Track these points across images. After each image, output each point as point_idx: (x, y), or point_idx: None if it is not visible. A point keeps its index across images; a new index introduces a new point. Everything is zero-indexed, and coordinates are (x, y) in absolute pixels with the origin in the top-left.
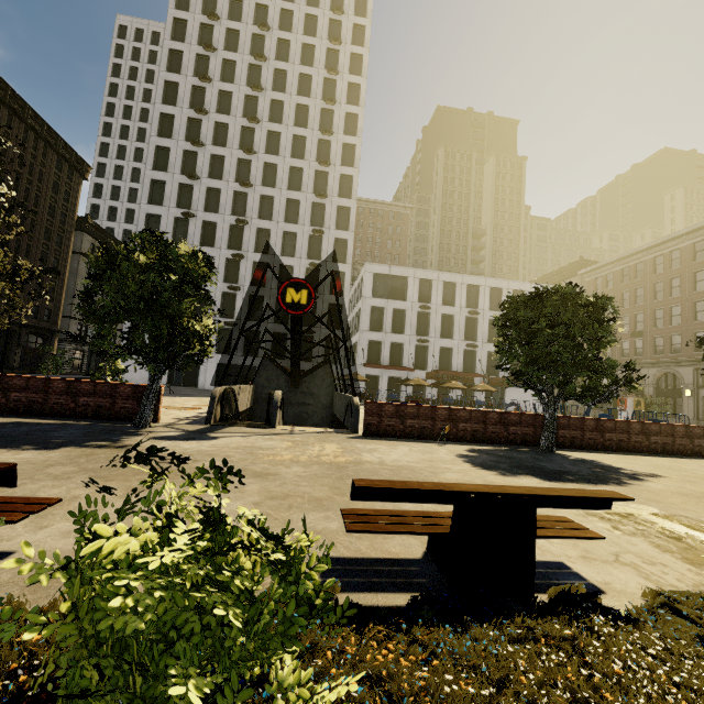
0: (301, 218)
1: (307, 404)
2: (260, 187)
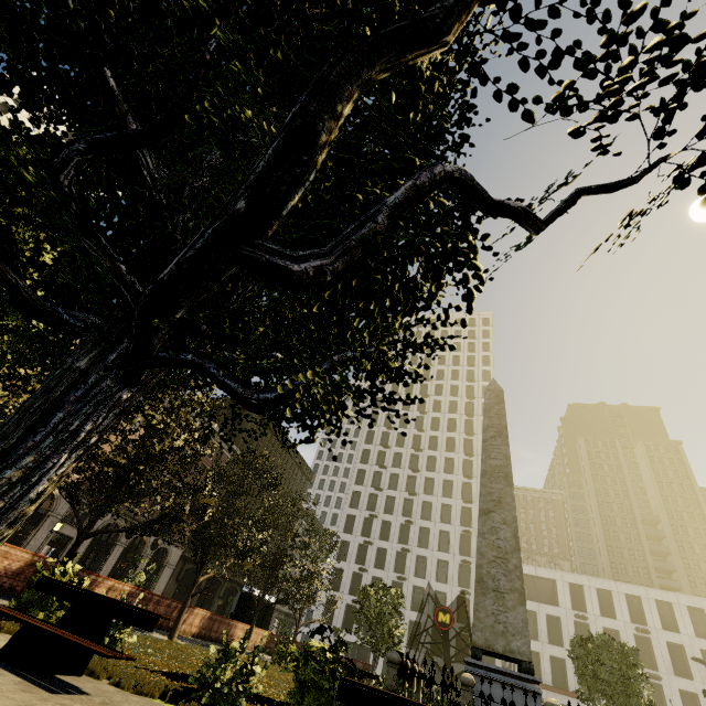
0: (453, 519)
1: None
2: (422, 495)
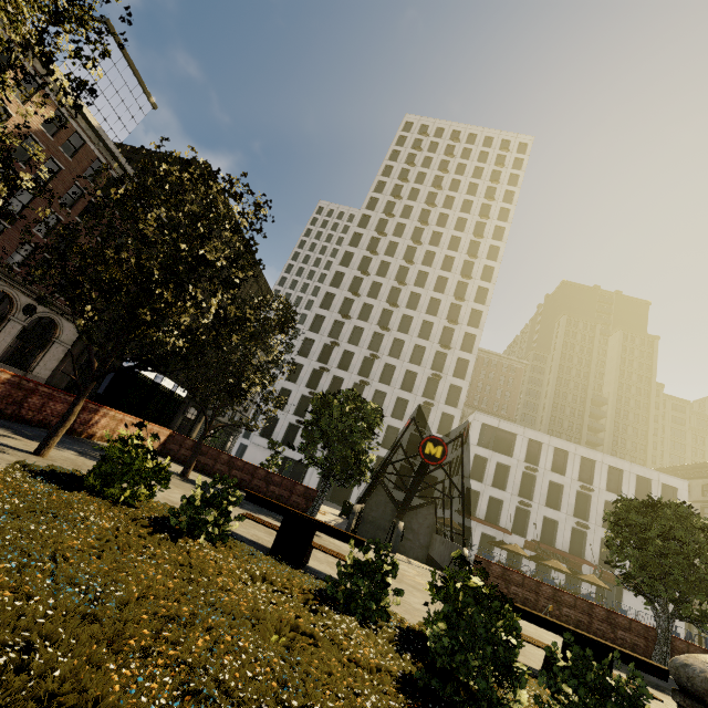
0: (424, 361)
1: (406, 538)
2: (395, 332)
